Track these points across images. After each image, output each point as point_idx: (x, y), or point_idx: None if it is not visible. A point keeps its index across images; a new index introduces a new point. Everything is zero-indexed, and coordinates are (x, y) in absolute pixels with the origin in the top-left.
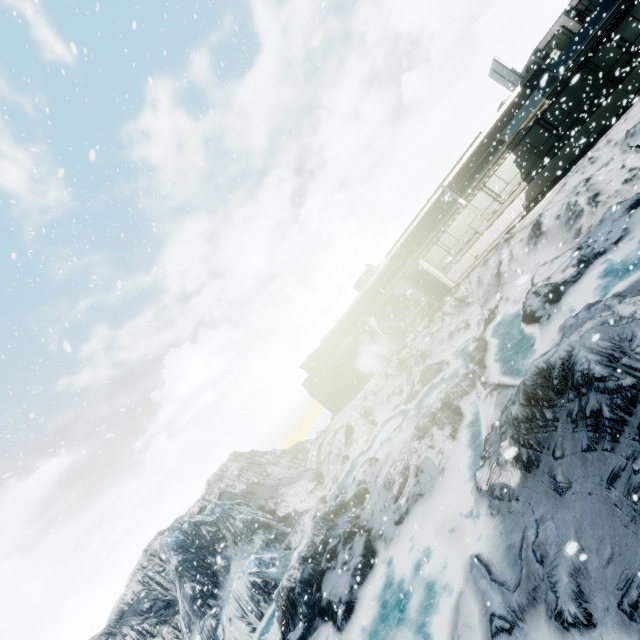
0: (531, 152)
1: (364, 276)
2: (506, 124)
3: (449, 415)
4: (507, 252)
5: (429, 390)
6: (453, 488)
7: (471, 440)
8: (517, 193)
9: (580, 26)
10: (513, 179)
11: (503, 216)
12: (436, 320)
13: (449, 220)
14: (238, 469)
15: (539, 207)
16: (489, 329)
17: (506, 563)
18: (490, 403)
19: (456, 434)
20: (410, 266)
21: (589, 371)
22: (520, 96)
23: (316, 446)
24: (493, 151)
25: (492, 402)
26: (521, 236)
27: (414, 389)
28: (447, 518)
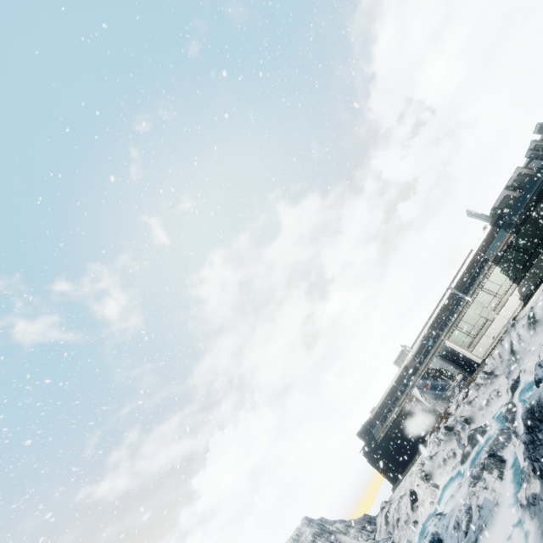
0: (511, 265)
1: (401, 354)
2: (487, 248)
3: (494, 461)
4: (515, 334)
5: (479, 450)
6: (507, 514)
7: (515, 479)
8: (511, 291)
9: (519, 193)
10: (504, 282)
11: (505, 307)
12: (471, 390)
13: (462, 311)
14: (311, 534)
15: (532, 300)
16: (516, 395)
17: (542, 541)
18: (522, 448)
19: (503, 475)
20: (438, 346)
21: None
22: (492, 231)
23: (382, 516)
24: (485, 260)
25: (523, 447)
26: (522, 322)
27: (465, 450)
28: (505, 534)
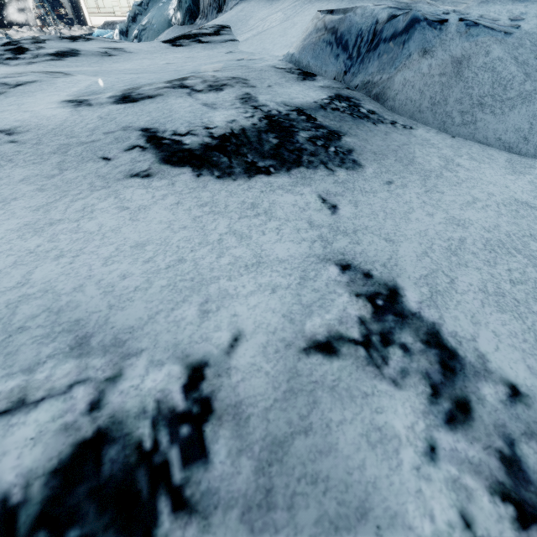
0: None
1: None
2: None
3: None
4: None
5: None
6: None
7: None
8: None
9: None
10: None
11: None
12: (76, 27)
13: None
14: None
15: None
16: None
17: None
18: None
19: None
20: None
21: (117, 22)
22: None
23: None
24: None
25: None
26: None
27: None
28: None
